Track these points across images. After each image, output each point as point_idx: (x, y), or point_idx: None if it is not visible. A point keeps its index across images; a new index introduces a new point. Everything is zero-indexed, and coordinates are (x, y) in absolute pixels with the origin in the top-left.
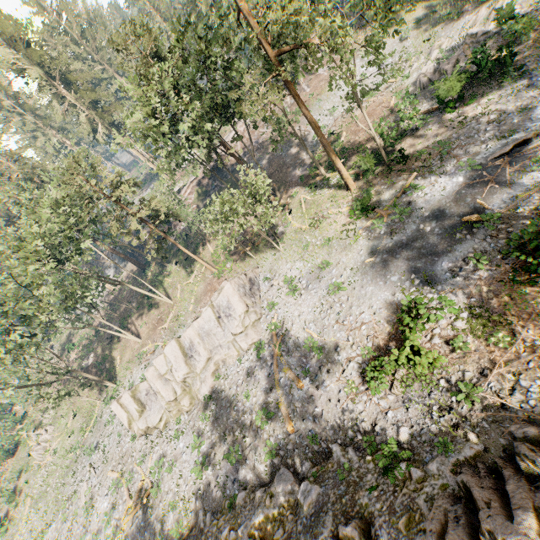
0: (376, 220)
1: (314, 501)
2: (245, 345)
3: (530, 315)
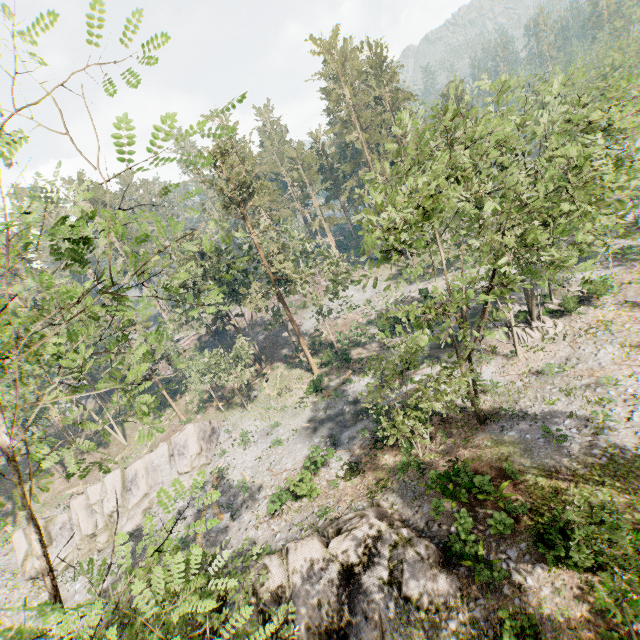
0: (320, 398)
1: None
2: (186, 485)
3: (375, 468)
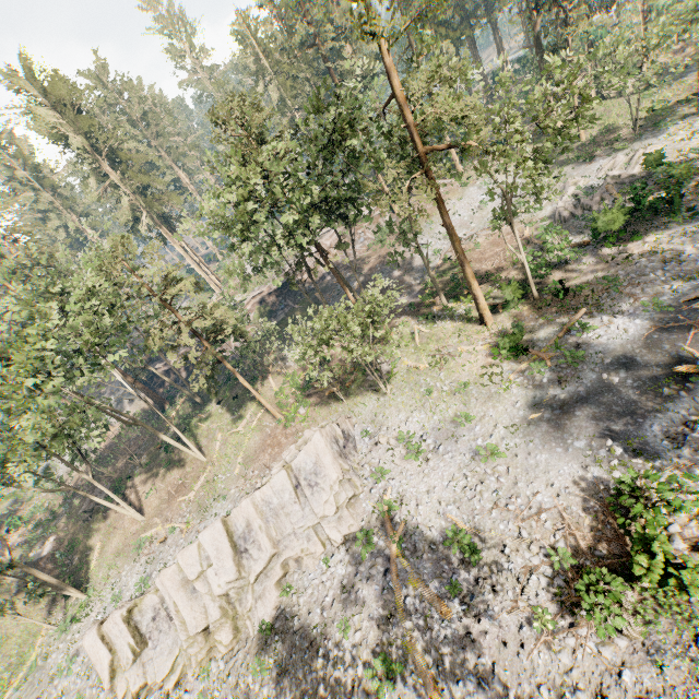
0: (536, 363)
1: None
2: (337, 535)
3: None
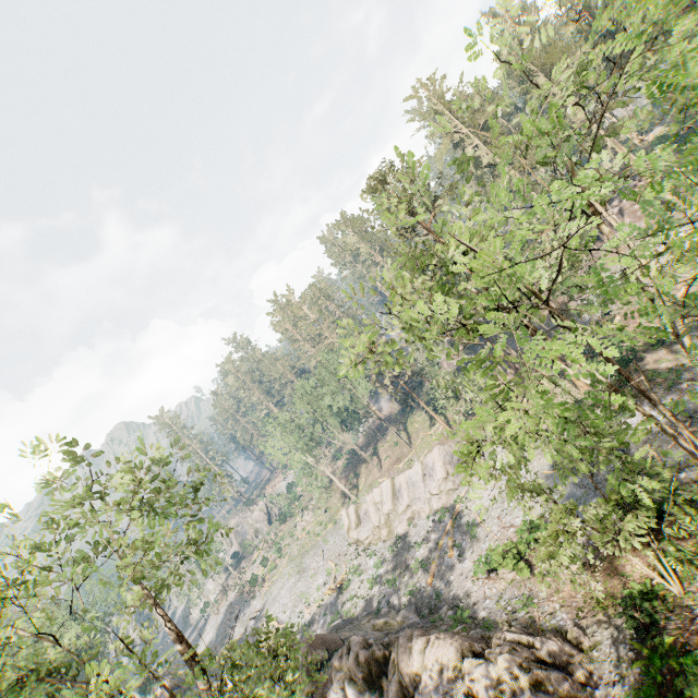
0: None
1: (410, 623)
2: (435, 506)
3: (612, 573)
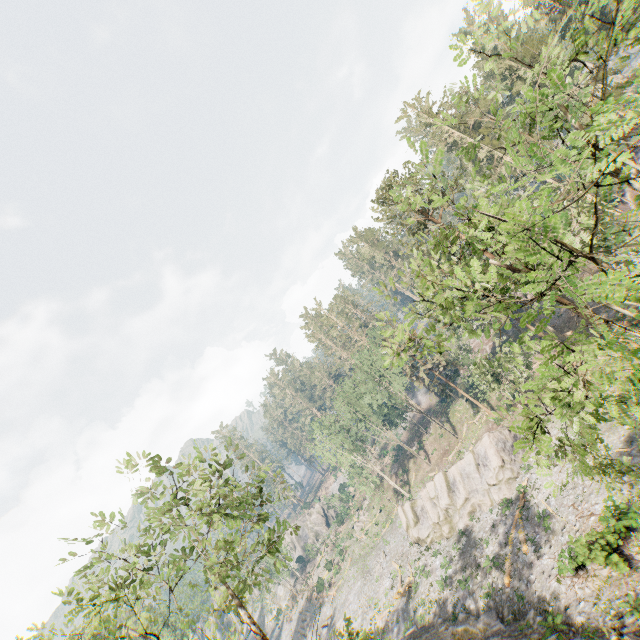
0: None
1: (493, 630)
2: (496, 498)
3: None
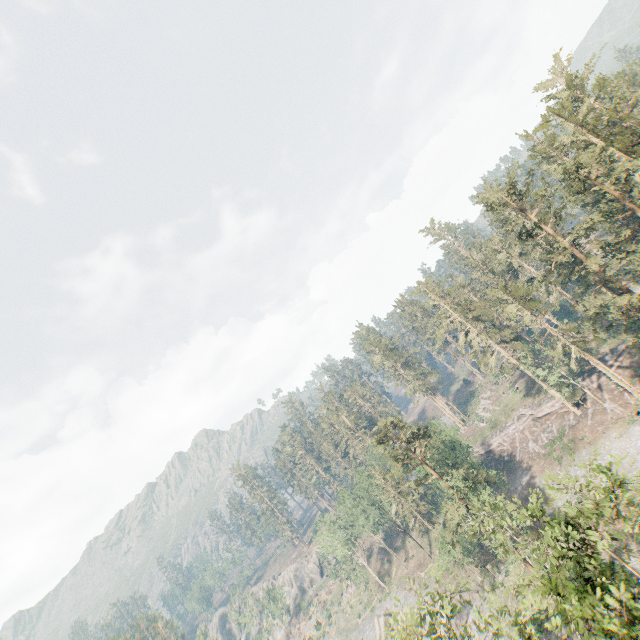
0: None
1: None
2: None
3: None
